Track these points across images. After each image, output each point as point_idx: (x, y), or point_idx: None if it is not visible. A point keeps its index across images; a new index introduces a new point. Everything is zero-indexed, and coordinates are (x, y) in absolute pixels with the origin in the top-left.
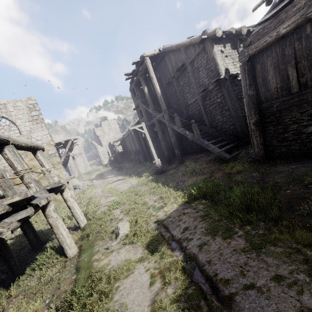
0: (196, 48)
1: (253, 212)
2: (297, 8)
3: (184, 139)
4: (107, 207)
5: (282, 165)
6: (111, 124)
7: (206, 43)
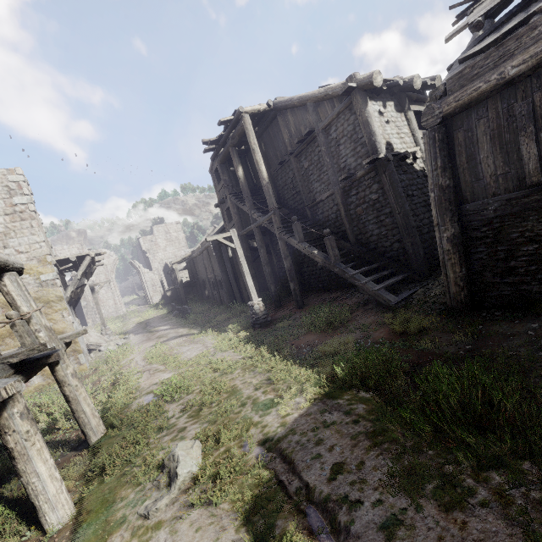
0: (335, 104)
1: (506, 439)
2: (540, 31)
3: (305, 263)
4: (152, 396)
5: (508, 321)
6: (172, 231)
7: (354, 95)
